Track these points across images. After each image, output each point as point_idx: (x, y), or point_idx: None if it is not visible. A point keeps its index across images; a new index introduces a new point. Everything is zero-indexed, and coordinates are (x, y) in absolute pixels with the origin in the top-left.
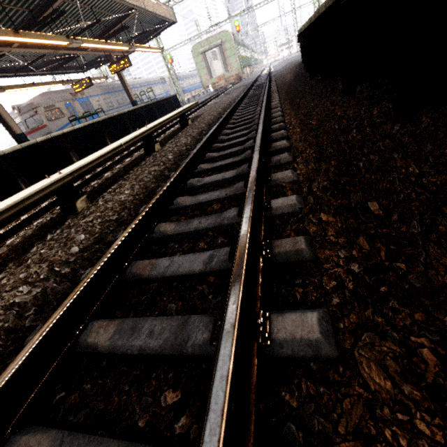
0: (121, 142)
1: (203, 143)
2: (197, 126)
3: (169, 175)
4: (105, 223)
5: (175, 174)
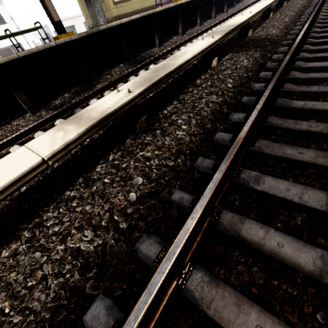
0: None
1: (322, 0)
2: None
3: (304, 11)
4: (291, 18)
5: (318, 6)
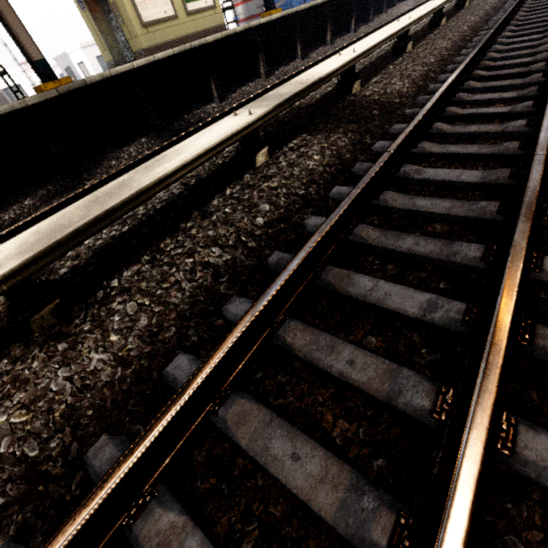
0: (436, 6)
1: (505, 18)
2: (480, 7)
3: (471, 40)
4: (441, 54)
5: (492, 32)
